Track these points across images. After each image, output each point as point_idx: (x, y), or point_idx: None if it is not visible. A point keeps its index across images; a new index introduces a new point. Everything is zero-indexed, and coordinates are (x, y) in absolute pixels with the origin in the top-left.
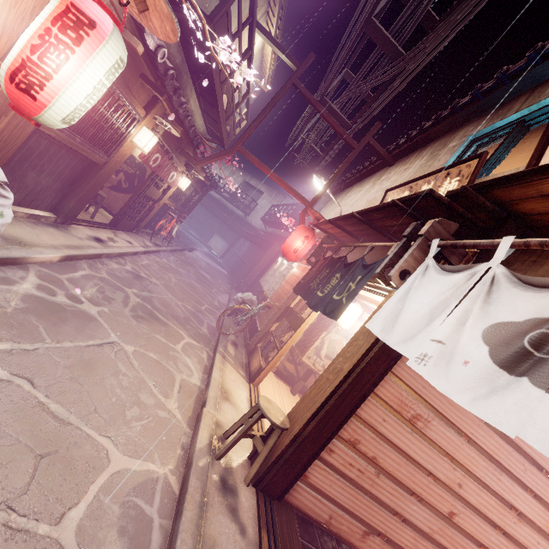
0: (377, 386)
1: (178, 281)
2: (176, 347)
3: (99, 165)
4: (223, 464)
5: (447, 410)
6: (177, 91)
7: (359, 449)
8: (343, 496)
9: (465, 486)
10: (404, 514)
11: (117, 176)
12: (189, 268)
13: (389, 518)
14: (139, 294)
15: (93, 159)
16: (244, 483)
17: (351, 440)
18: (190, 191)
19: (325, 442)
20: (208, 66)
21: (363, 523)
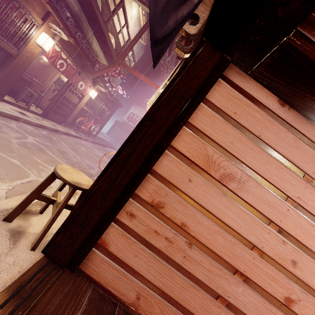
0: (174, 137)
1: (87, 151)
2: (50, 167)
3: (13, 57)
4: (11, 226)
5: (263, 169)
6: (59, 2)
7: (165, 214)
8: (151, 270)
9: (301, 265)
10: (228, 297)
11: (54, 93)
12: (102, 151)
13: (210, 302)
14: (39, 141)
15: (5, 48)
16: (30, 247)
17: (153, 203)
18: (102, 105)
19: (121, 201)
20: (91, 4)
21: (178, 307)
